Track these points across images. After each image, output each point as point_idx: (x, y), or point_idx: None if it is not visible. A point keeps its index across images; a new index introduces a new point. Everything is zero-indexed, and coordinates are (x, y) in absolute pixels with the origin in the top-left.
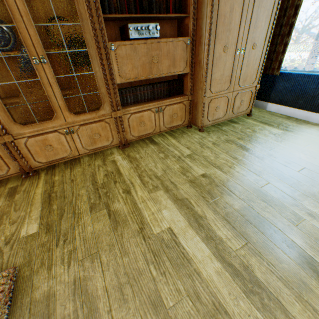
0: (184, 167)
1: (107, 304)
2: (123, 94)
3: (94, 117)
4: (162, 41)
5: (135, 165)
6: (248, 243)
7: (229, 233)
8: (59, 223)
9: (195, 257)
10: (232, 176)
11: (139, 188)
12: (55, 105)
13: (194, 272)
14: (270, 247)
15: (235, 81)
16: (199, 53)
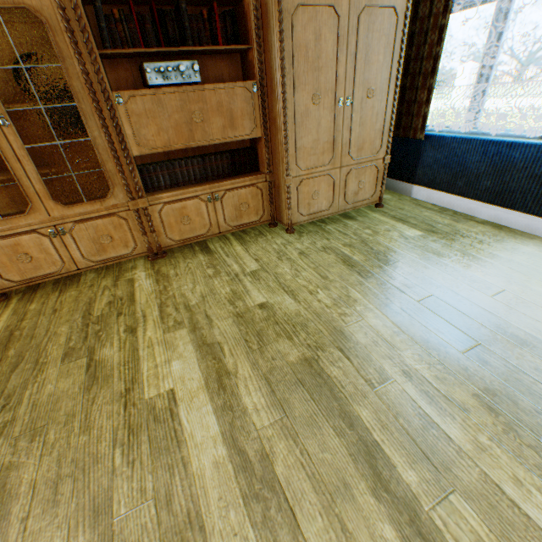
0: (237, 292)
1: (27, 508)
2: (152, 172)
3: (99, 210)
4: (207, 88)
5: (161, 287)
6: (285, 418)
7: (262, 401)
8: (7, 378)
9: (191, 439)
10: (306, 308)
11: (153, 325)
12: (29, 191)
13: (180, 462)
14: (318, 426)
15: (342, 151)
16: (273, 105)
